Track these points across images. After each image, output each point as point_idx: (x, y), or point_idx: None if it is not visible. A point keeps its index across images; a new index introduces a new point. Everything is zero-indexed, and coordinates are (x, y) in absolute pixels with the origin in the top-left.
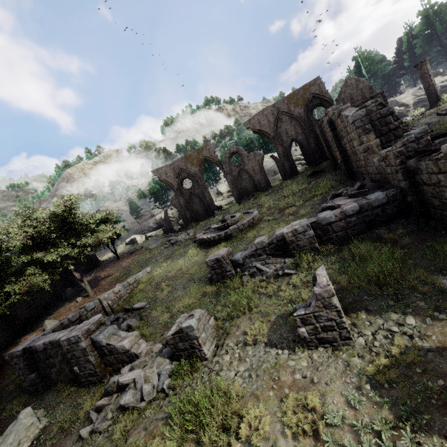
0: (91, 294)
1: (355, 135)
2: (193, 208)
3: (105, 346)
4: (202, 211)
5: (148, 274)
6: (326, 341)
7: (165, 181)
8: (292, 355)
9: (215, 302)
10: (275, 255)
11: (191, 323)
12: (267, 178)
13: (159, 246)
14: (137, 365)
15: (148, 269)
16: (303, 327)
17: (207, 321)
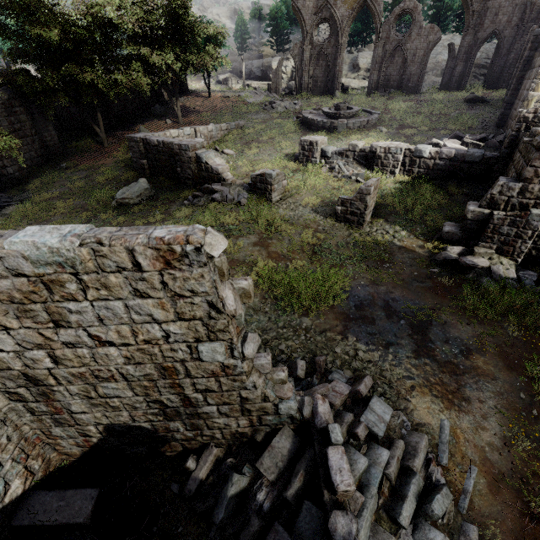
0: (180, 122)
1: (534, 73)
2: (313, 73)
3: (204, 164)
4: (322, 82)
5: (240, 128)
6: (348, 221)
7: (298, 11)
8: (324, 220)
9: (292, 175)
10: (359, 163)
11: (272, 172)
12: (423, 77)
13: (258, 104)
14: (225, 185)
15: (241, 123)
16: (340, 207)
17: (282, 180)
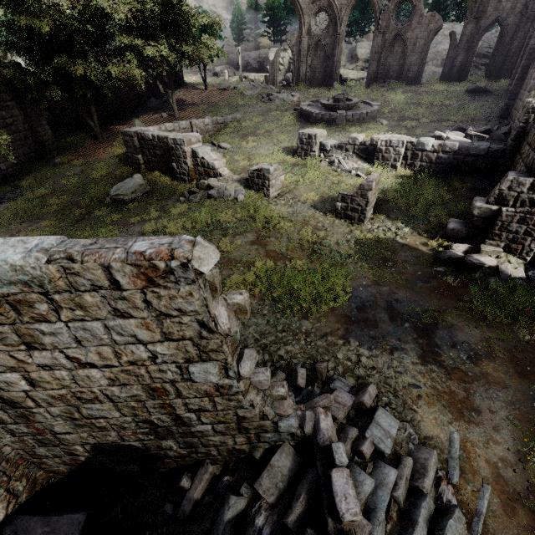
0: (176, 115)
1: None
2: (311, 64)
3: (200, 159)
4: (320, 74)
5: (237, 122)
6: (348, 218)
7: (295, 0)
8: (323, 216)
9: (290, 170)
10: (359, 157)
11: (270, 167)
12: (423, 67)
13: (255, 97)
14: (221, 180)
15: (238, 116)
16: (340, 203)
17: (280, 175)
